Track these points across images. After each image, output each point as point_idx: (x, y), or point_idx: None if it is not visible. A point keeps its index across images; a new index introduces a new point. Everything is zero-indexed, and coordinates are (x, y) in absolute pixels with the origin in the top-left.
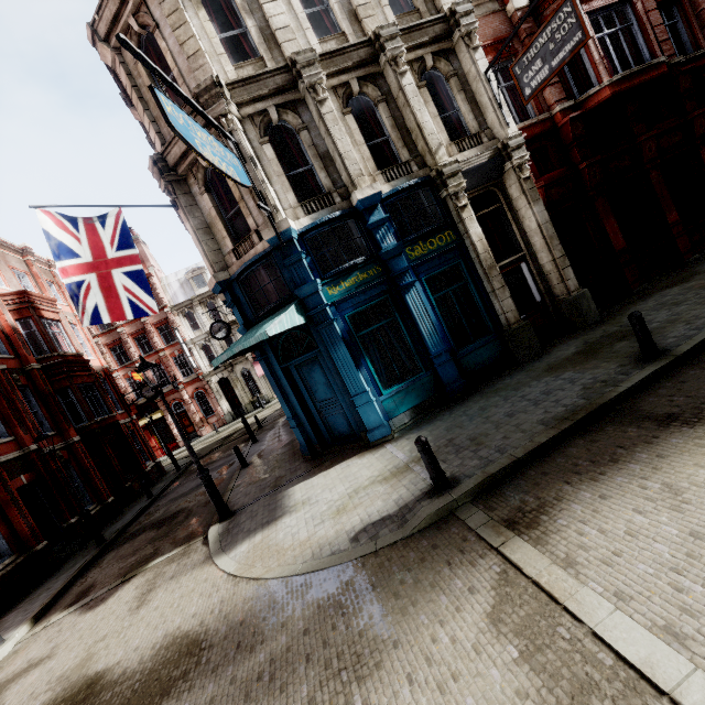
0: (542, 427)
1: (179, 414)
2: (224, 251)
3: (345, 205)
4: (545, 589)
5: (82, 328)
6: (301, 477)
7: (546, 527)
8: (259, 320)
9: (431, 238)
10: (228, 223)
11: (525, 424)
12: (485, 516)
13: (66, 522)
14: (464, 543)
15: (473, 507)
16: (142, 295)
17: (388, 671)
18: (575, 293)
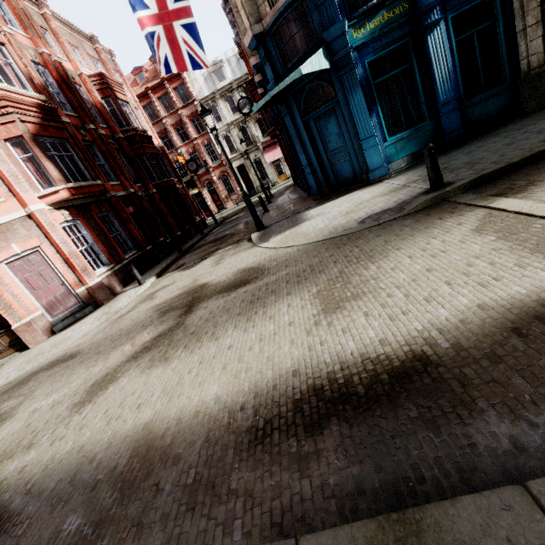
0: (543, 143)
1: (210, 191)
2: (258, 2)
3: None
4: (525, 213)
5: (141, 113)
6: (313, 206)
7: (533, 190)
8: (287, 73)
9: None
10: None
11: (525, 145)
12: (474, 196)
13: (158, 240)
14: (454, 209)
15: (463, 194)
16: (197, 49)
17: (393, 257)
18: None
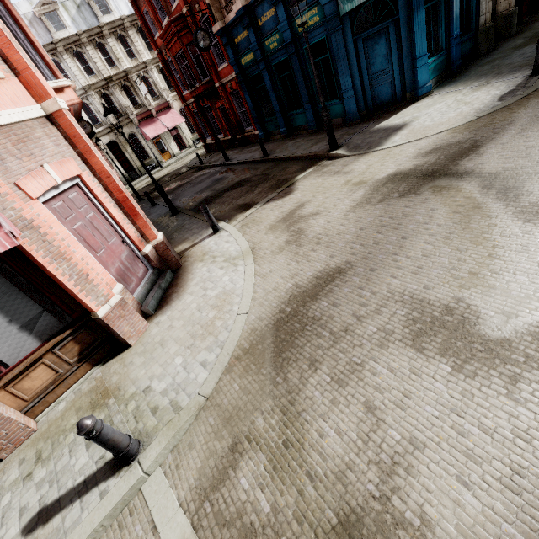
0: None
1: None
2: None
3: None
4: None
5: None
6: (373, 124)
7: None
8: None
9: None
10: None
11: None
12: None
13: None
14: None
15: None
16: None
17: None
18: (512, 9)
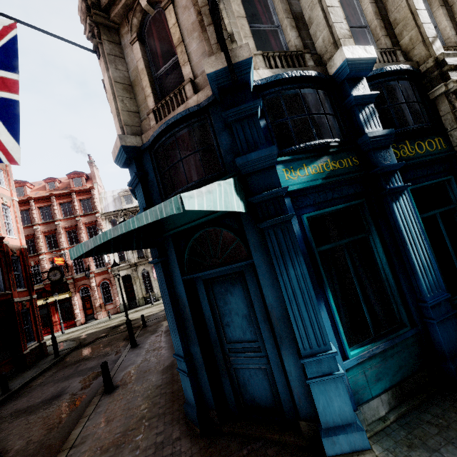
0: None
1: (83, 297)
2: (142, 115)
3: (319, 71)
4: None
5: (14, 211)
6: None
7: None
8: None
9: (419, 140)
10: (156, 81)
11: None
12: None
13: None
14: None
15: None
16: (1, 132)
17: None
18: None
